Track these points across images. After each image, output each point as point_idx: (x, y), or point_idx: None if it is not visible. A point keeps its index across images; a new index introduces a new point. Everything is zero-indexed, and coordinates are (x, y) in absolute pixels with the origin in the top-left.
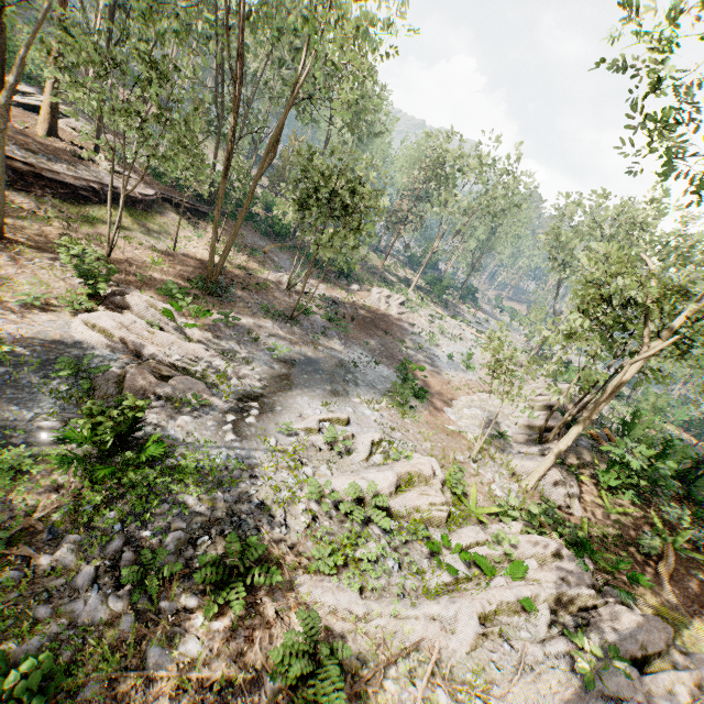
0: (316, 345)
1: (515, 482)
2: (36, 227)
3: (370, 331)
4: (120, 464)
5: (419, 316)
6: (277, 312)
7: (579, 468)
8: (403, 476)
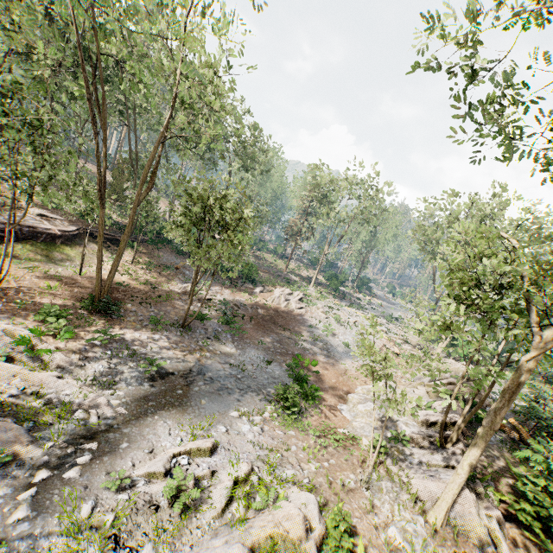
0: (204, 352)
1: (420, 514)
2: None
3: (267, 329)
4: None
5: (317, 308)
6: (167, 323)
7: (493, 478)
8: (262, 543)
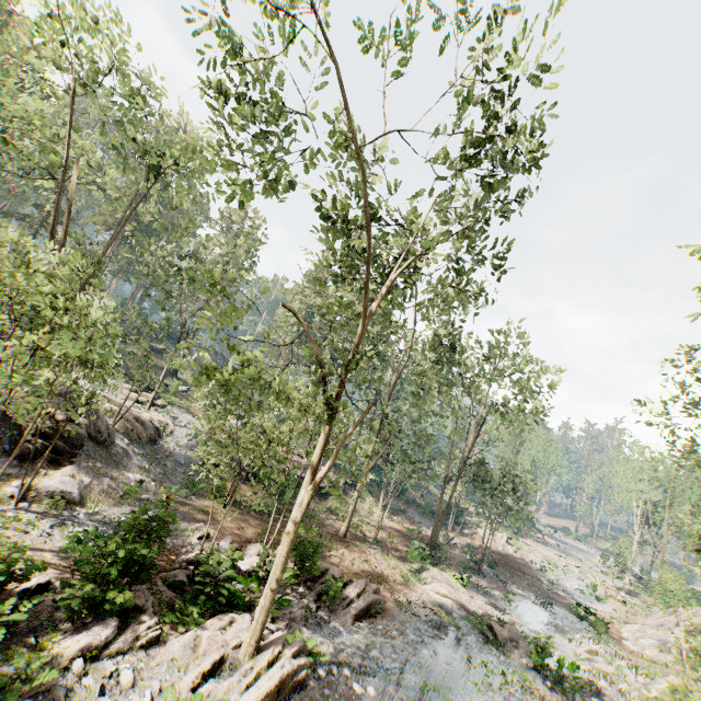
0: (510, 592)
1: None
2: (339, 524)
3: (515, 573)
4: (555, 679)
5: (526, 551)
6: (473, 567)
7: None
8: None
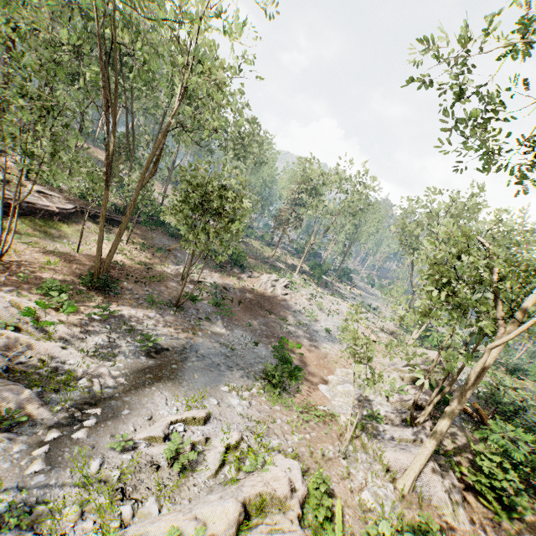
0: (196, 331)
1: (390, 481)
2: None
3: (254, 312)
4: None
5: (301, 295)
6: (161, 302)
7: (456, 453)
8: (252, 500)
